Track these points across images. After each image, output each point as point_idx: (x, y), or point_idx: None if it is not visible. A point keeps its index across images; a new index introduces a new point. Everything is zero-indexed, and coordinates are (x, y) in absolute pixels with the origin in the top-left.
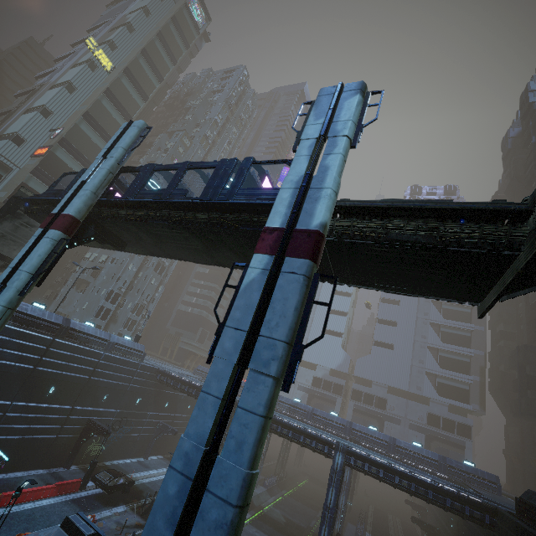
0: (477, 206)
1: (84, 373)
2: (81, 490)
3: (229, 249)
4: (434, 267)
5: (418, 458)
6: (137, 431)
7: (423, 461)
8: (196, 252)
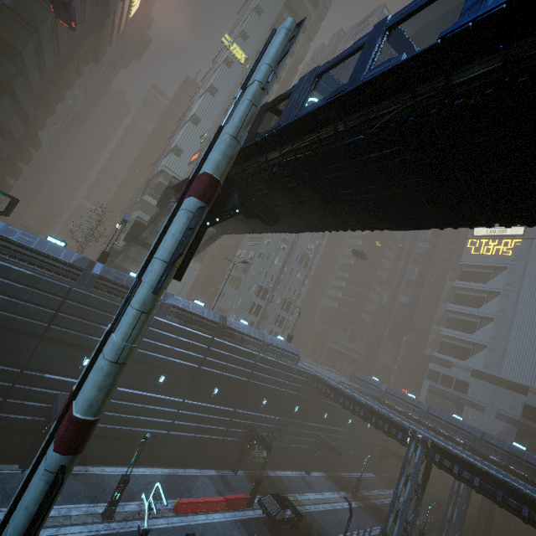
0: None
1: (242, 375)
2: (248, 508)
3: None
4: None
5: None
6: (297, 442)
7: None
8: (408, 203)
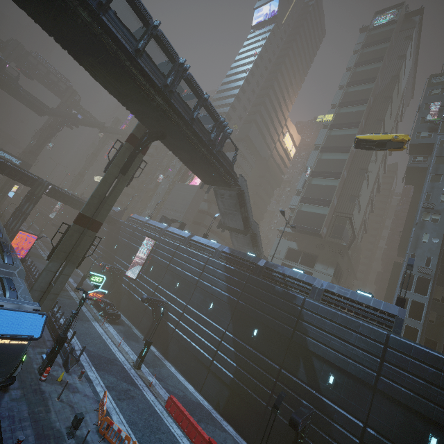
0: None
1: (284, 321)
2: None
3: (57, 26)
4: None
5: None
6: None
7: None
8: (105, 66)
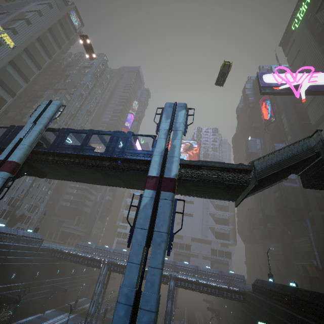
0: (234, 167)
1: None
2: None
3: (119, 179)
4: (219, 188)
5: (209, 274)
6: (37, 295)
7: (211, 275)
8: (97, 179)
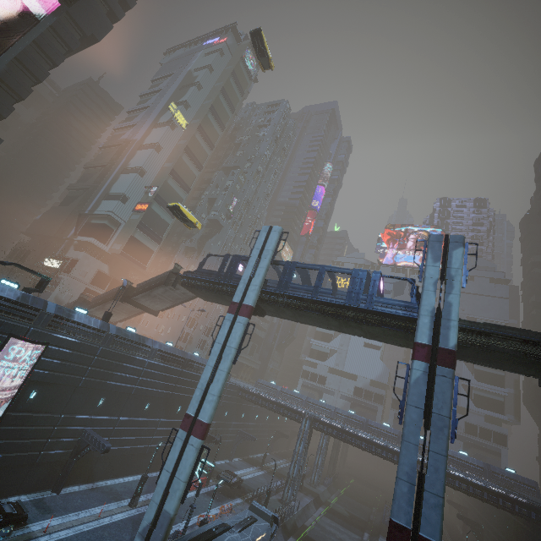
0: None
1: None
2: (206, 485)
3: (361, 329)
4: (515, 362)
5: (465, 465)
6: (225, 438)
7: (469, 467)
8: (327, 325)
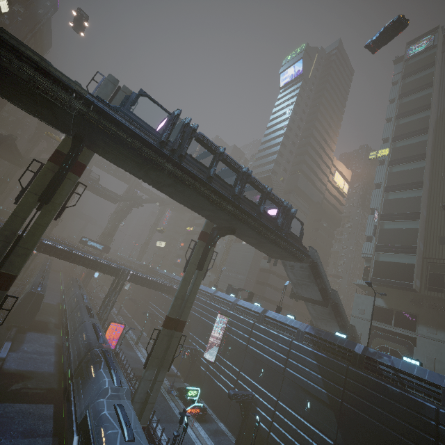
0: None
1: (416, 441)
2: None
3: (147, 175)
4: (0, 87)
5: None
6: None
7: None
8: (183, 193)
